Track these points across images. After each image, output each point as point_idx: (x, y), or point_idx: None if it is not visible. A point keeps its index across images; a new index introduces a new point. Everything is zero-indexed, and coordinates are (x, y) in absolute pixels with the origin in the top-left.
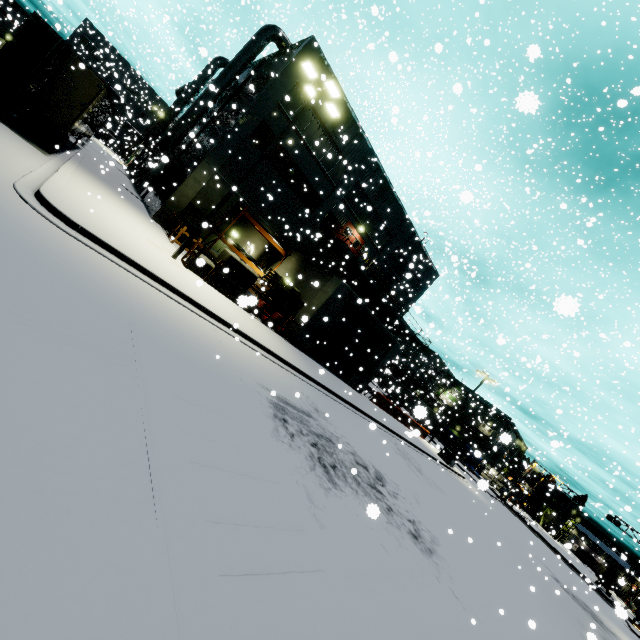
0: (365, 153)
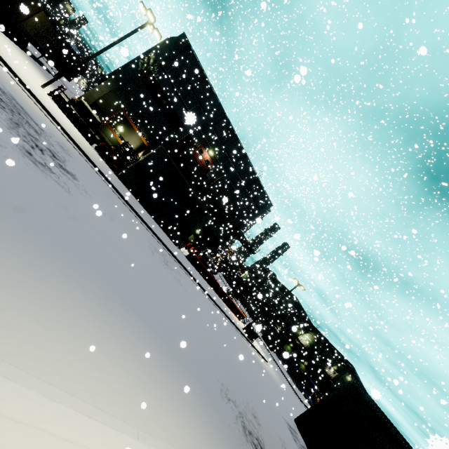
0: (216, 105)
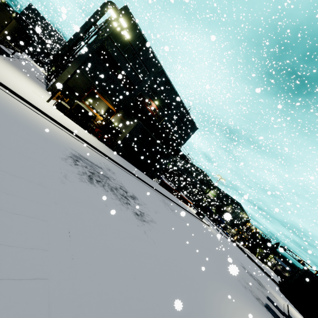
0: (156, 64)
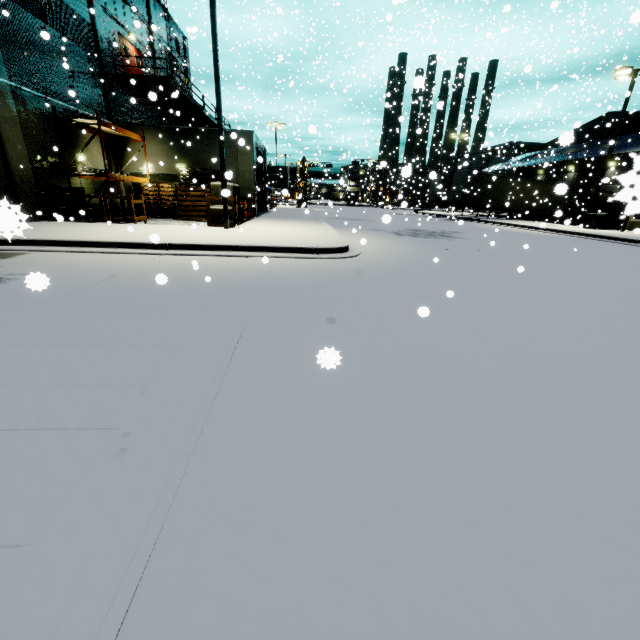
0: None
